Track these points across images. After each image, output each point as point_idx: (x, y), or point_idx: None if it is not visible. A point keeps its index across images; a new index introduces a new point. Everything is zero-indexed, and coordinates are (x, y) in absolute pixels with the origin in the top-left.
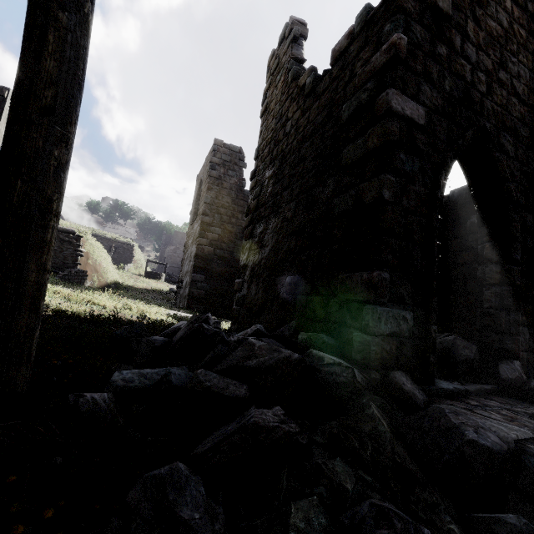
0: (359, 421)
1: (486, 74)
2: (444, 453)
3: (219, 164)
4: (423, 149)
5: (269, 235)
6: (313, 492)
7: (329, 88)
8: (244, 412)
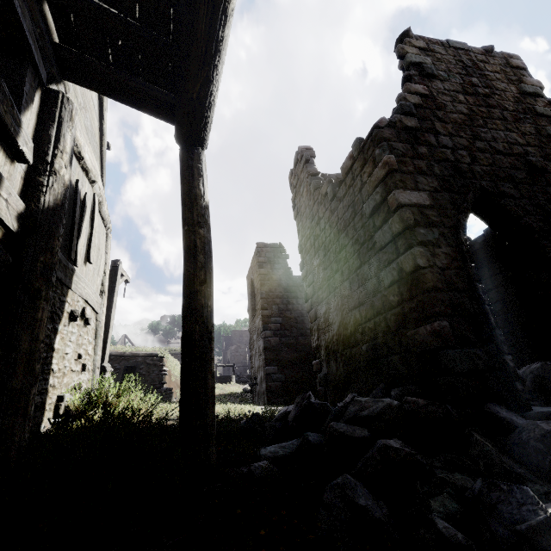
0: (467, 448)
1: (465, 149)
2: (546, 455)
3: (265, 262)
4: (437, 220)
5: (333, 314)
6: (443, 492)
7: (347, 193)
8: (373, 445)
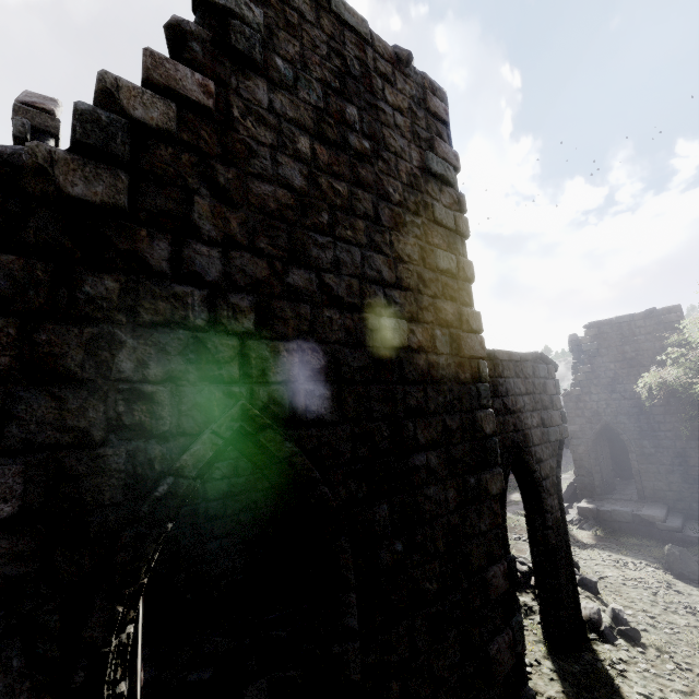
0: None
1: (255, 290)
2: None
3: None
4: (24, 573)
5: None
6: None
7: None
8: None
